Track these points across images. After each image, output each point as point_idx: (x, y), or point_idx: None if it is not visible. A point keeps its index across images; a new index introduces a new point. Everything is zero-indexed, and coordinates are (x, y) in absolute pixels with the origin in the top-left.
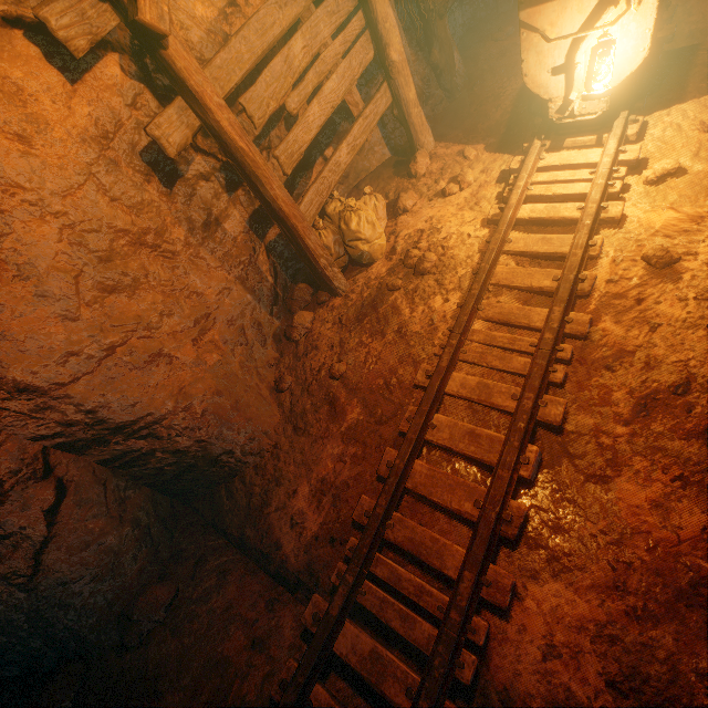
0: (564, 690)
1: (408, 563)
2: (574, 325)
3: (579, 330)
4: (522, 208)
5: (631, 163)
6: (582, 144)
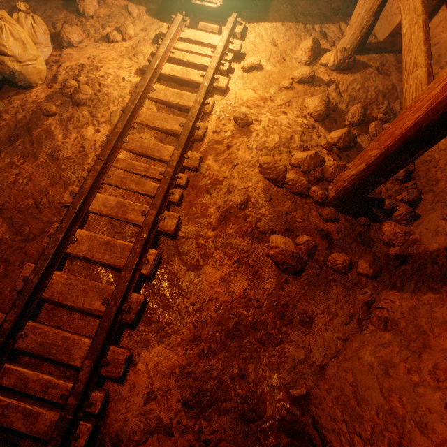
0: (157, 419)
1: (44, 362)
2: (190, 160)
3: (192, 164)
4: (166, 66)
5: (236, 52)
6: (210, 30)
